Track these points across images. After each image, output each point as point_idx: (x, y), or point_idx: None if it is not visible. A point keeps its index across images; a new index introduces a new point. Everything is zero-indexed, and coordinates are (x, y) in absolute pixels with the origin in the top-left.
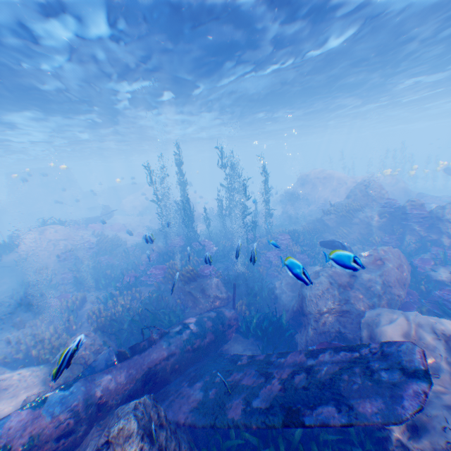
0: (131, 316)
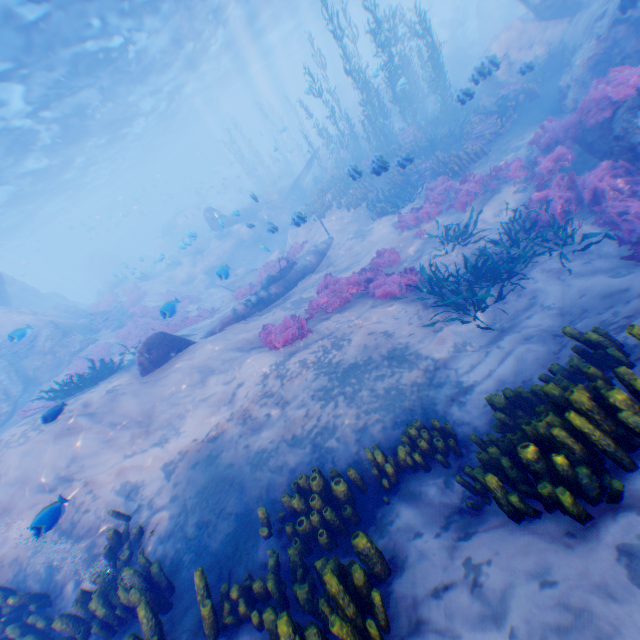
0: None
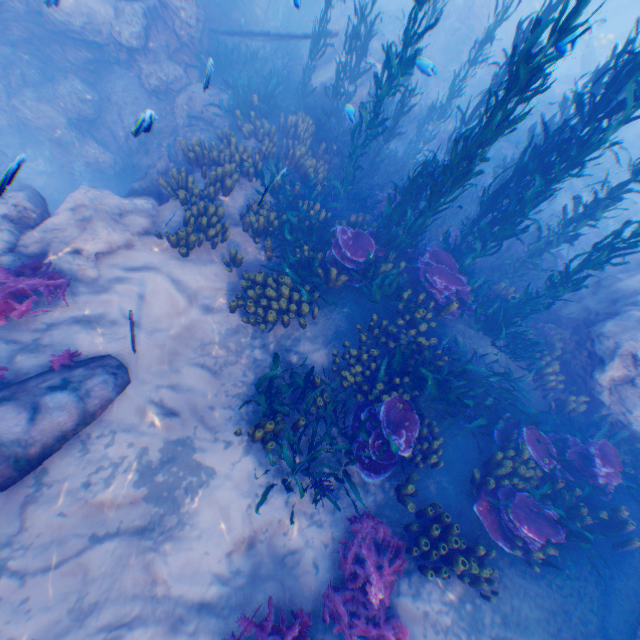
0: None
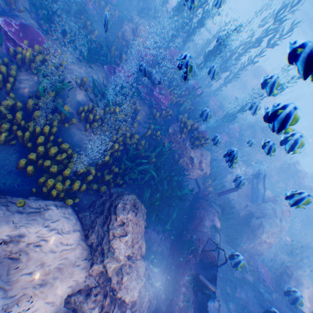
0: (140, 154)
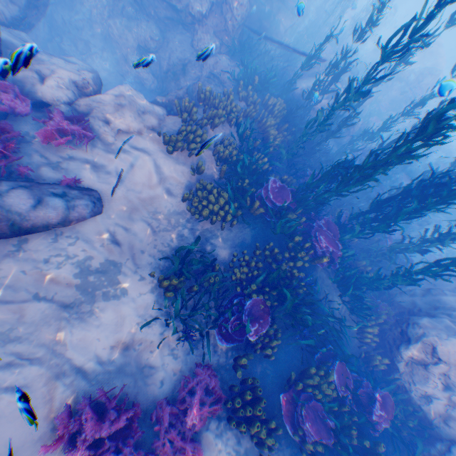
0: None
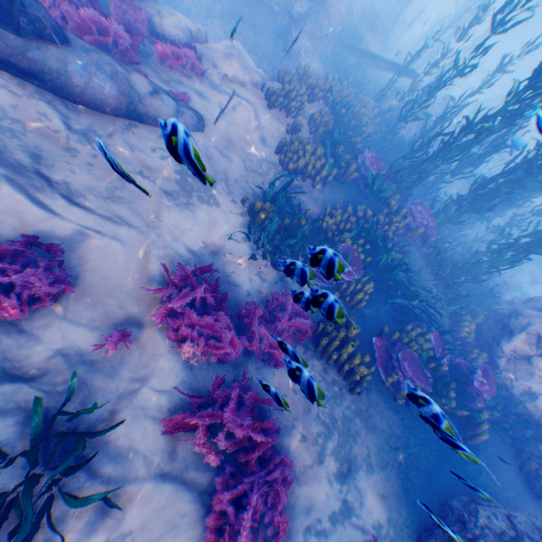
0: None
